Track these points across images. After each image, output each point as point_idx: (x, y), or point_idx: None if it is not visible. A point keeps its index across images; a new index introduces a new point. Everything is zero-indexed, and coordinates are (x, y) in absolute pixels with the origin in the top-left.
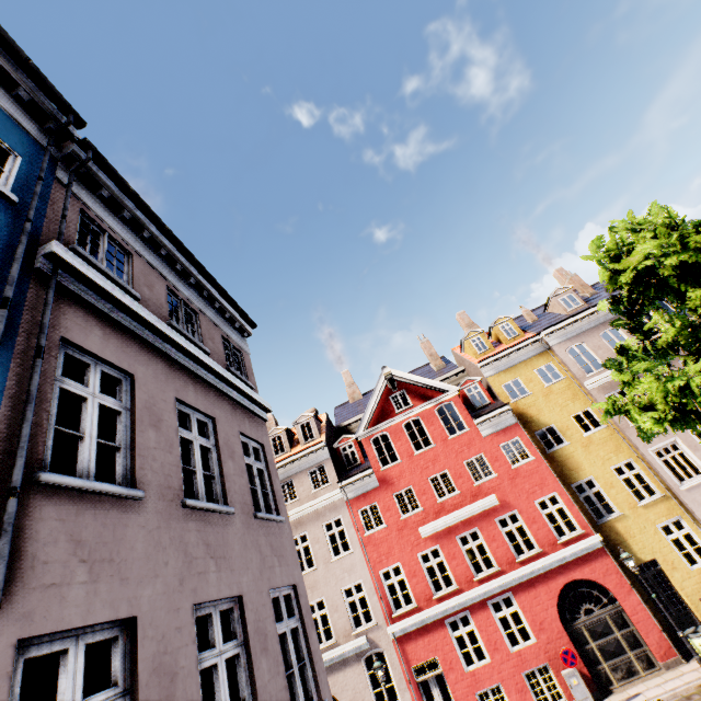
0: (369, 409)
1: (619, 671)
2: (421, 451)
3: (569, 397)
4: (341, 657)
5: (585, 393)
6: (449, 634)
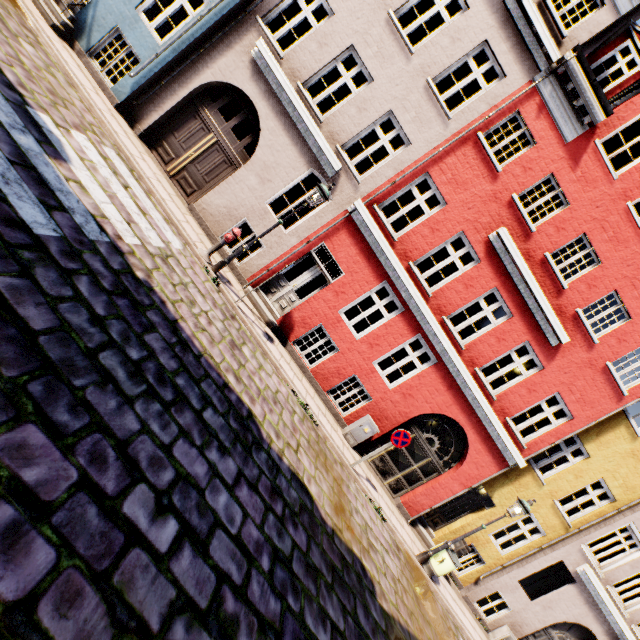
0: None
1: (381, 464)
2: (635, 214)
3: None
4: (305, 134)
5: None
6: (372, 288)
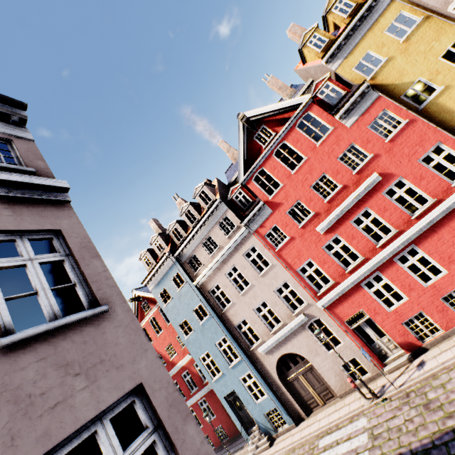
0: (241, 156)
1: None
2: (296, 169)
3: (431, 37)
4: (291, 331)
5: (452, 21)
6: (367, 292)
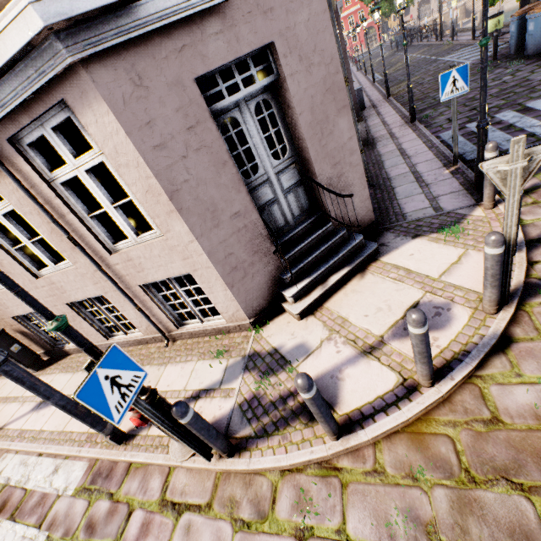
0: None
1: (370, 45)
2: None
3: None
4: None
5: None
6: None
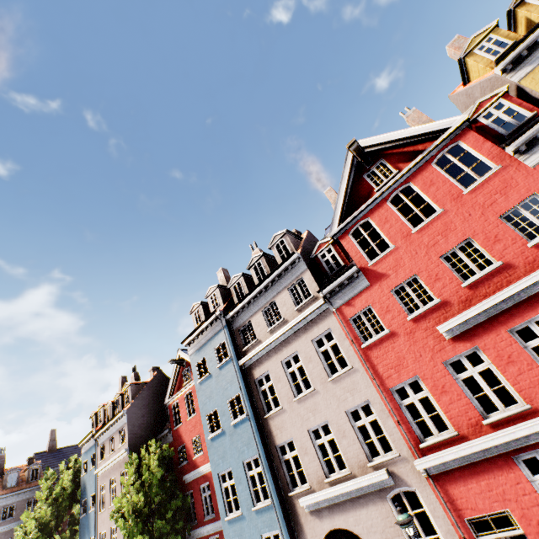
0: (340, 199)
1: None
2: (420, 226)
3: None
4: (358, 492)
5: None
6: (526, 479)
